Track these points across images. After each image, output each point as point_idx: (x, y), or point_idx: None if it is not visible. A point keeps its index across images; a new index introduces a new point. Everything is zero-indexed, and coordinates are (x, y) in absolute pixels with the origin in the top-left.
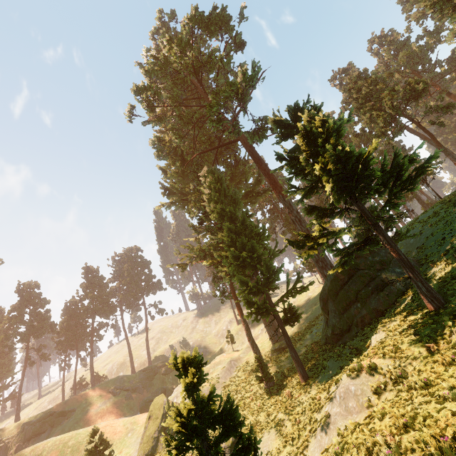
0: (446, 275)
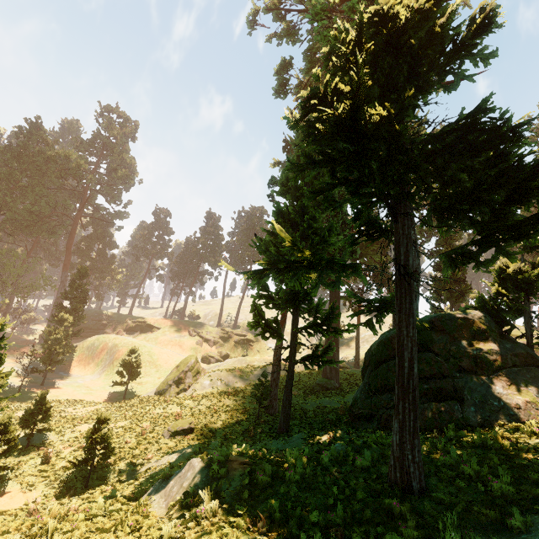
0: (533, 453)
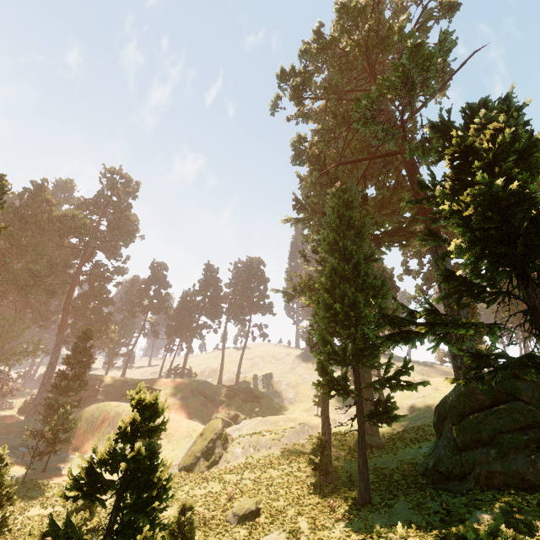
0: None
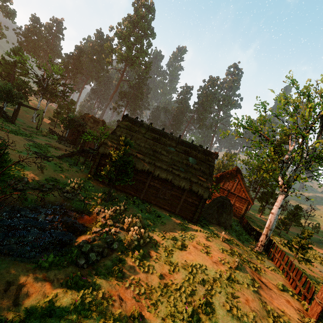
0: None
